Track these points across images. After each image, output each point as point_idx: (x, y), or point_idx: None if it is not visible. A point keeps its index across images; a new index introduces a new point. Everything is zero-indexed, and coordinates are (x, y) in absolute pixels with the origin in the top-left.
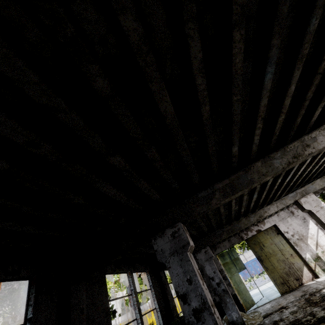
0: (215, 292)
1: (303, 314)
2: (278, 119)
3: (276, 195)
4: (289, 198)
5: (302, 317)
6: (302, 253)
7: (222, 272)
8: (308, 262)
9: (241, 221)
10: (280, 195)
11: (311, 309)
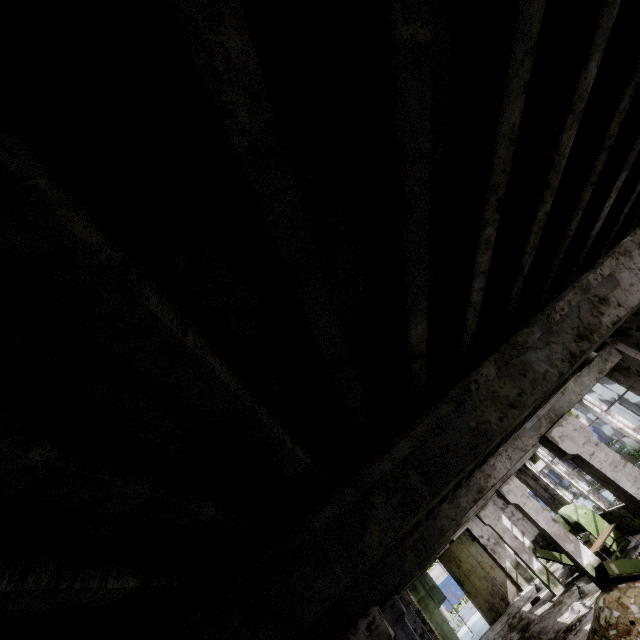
0: None
1: None
2: None
3: None
4: None
5: None
6: (501, 562)
7: (419, 615)
8: (509, 573)
9: None
10: None
11: (510, 635)
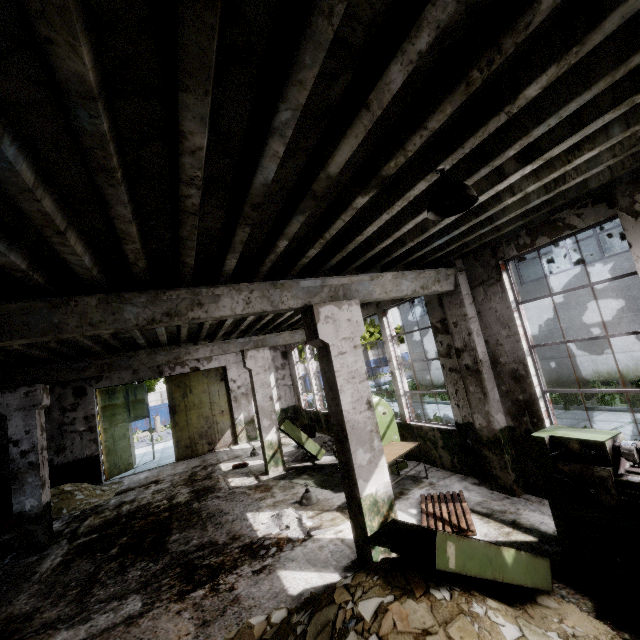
0: (60, 449)
1: (164, 496)
2: (121, 245)
3: (218, 334)
4: (236, 345)
5: (159, 501)
6: (236, 412)
7: (91, 420)
8: (237, 425)
9: (139, 357)
10: (230, 334)
11: (181, 489)
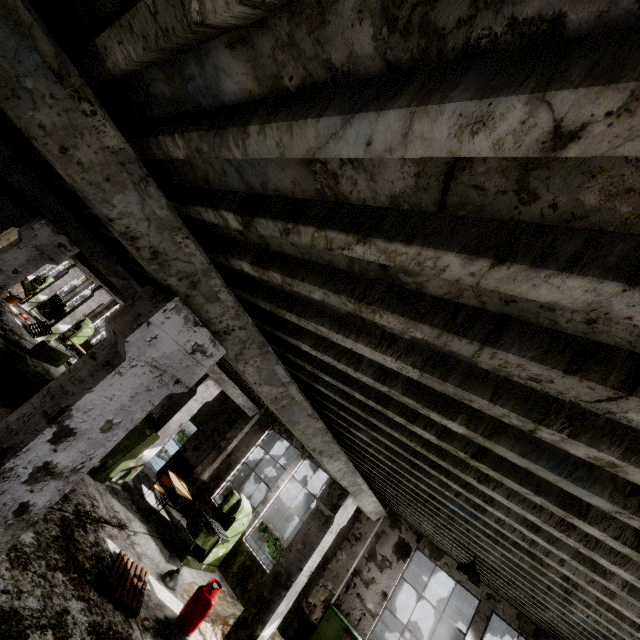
0: None
1: None
2: None
3: None
4: None
5: None
6: None
7: None
8: None
9: None
10: None
11: None
